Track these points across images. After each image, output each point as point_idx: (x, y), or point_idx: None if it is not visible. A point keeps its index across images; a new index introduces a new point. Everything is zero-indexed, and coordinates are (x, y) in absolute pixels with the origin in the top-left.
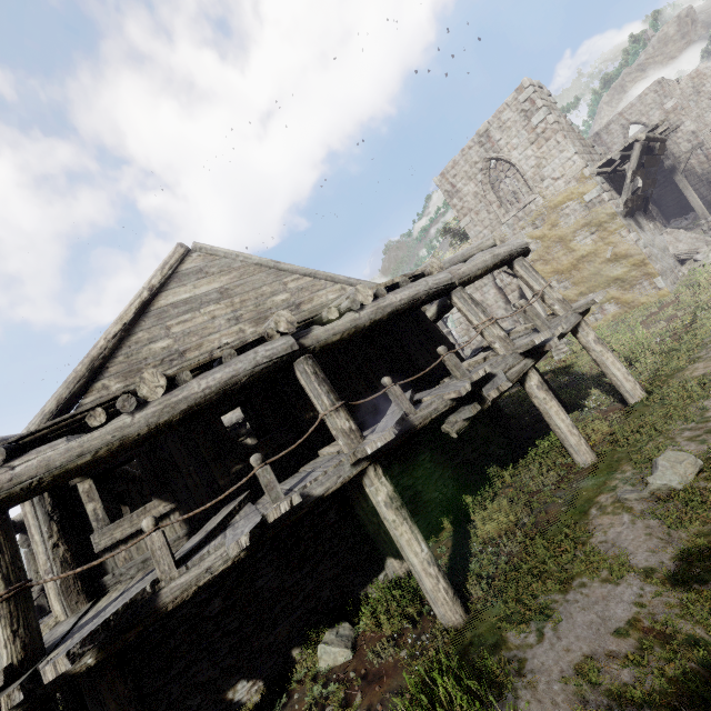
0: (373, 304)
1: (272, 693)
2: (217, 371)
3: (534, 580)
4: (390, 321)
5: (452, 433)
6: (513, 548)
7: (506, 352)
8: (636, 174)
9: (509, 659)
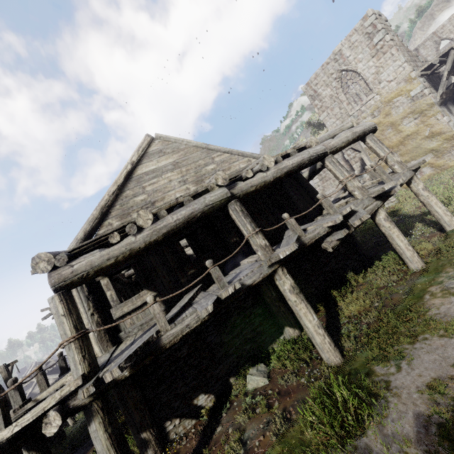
0: (275, 167)
1: (220, 402)
2: (182, 210)
3: (390, 337)
4: (285, 178)
5: (329, 249)
6: (370, 320)
7: (362, 197)
8: (450, 74)
9: (378, 381)
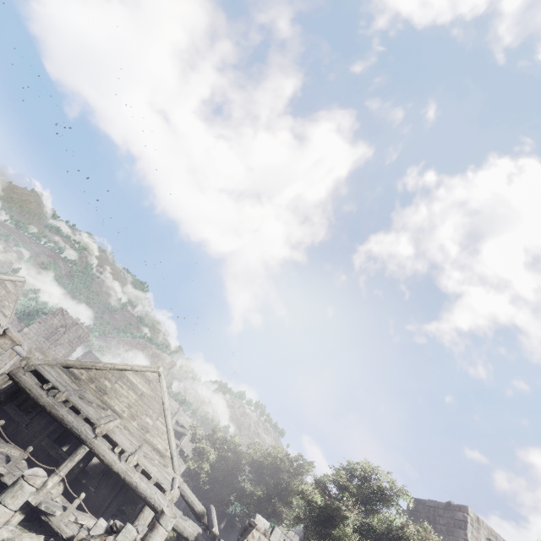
0: None
1: None
2: None
3: None
4: None
5: None
6: None
7: None
8: None
9: None
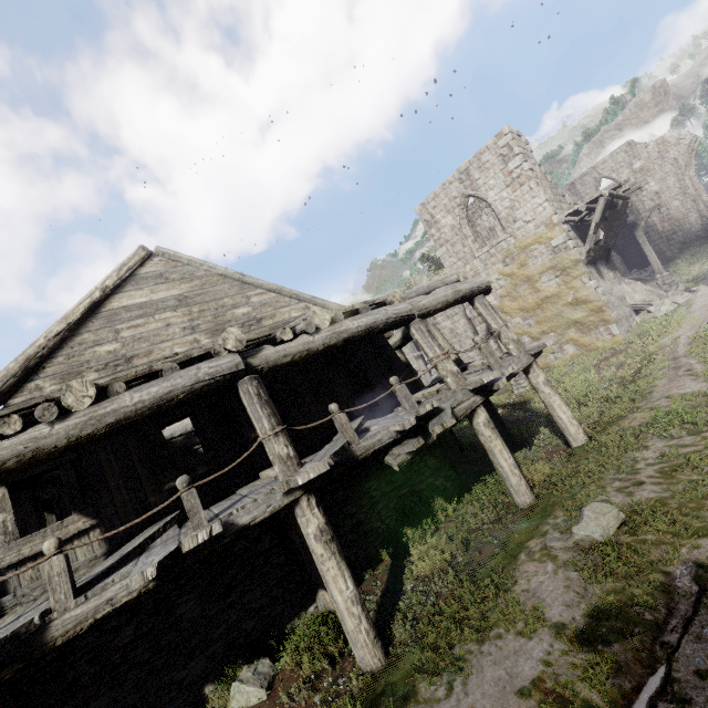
0: (329, 329)
1: None
2: (153, 385)
3: (455, 627)
4: (345, 347)
5: (394, 466)
6: (443, 588)
7: (456, 387)
8: (599, 227)
9: None
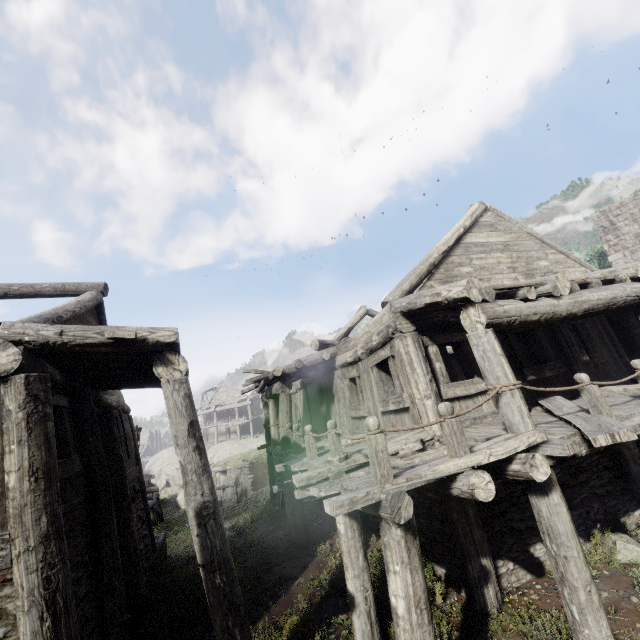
0: None
1: None
2: (599, 290)
3: None
4: None
5: None
6: None
7: None
8: None
9: None
